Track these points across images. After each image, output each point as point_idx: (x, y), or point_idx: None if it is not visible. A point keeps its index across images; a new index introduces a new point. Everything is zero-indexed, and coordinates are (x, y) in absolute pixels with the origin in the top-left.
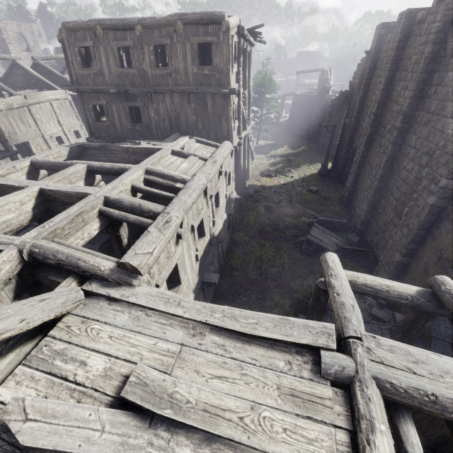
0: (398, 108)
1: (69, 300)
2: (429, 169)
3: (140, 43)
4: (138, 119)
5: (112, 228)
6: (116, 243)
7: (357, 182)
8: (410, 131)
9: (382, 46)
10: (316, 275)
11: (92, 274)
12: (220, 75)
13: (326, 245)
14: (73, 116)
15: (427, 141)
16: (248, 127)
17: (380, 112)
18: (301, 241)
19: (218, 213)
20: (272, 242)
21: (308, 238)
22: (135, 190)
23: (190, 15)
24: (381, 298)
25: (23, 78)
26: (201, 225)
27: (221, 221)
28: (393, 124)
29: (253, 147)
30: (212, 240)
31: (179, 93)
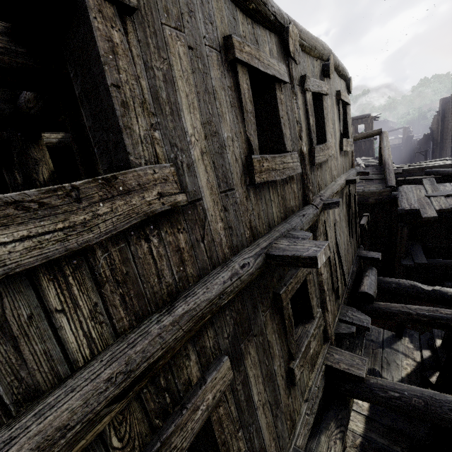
0: None
1: None
2: None
3: None
4: None
5: None
6: None
7: None
8: None
9: (446, 107)
10: None
11: None
12: None
13: None
14: None
15: None
16: None
17: None
18: None
19: None
20: None
21: None
22: None
23: (355, 118)
24: None
25: None
26: None
27: None
28: None
29: None
30: None
31: None
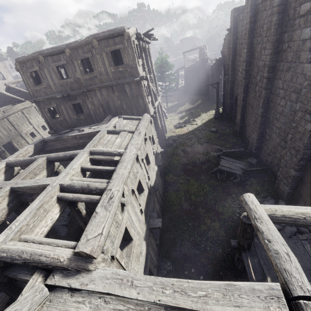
0: (262, 63)
1: (34, 304)
2: (301, 103)
3: (71, 60)
4: (81, 110)
5: (71, 205)
6: (77, 215)
7: (244, 119)
8: (275, 77)
9: (238, 23)
10: (233, 196)
11: (53, 266)
12: (131, 69)
13: (234, 170)
14: (39, 116)
15: (292, 83)
16: (158, 97)
17: (248, 68)
18: (215, 171)
19: (150, 169)
20: (194, 176)
21: (219, 168)
22: (84, 170)
23: (100, 34)
24: (300, 224)
25: (1, 99)
26: (139, 184)
27: (154, 173)
28: (262, 75)
29: (164, 110)
30: (150, 190)
31: (105, 87)
